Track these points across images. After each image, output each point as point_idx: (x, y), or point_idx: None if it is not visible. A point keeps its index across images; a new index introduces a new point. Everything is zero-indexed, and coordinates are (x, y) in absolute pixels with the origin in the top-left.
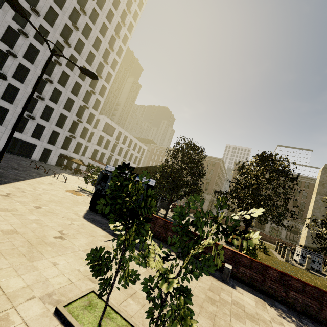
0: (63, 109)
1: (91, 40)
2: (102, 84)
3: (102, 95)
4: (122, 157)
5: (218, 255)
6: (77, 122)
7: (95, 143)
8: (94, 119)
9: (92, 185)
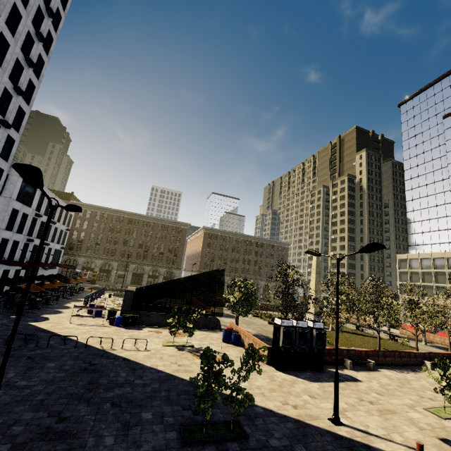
0: None
1: (3, 9)
2: (18, 104)
3: (15, 126)
4: None
5: (360, 356)
6: None
7: (3, 227)
8: (1, 179)
9: (188, 335)
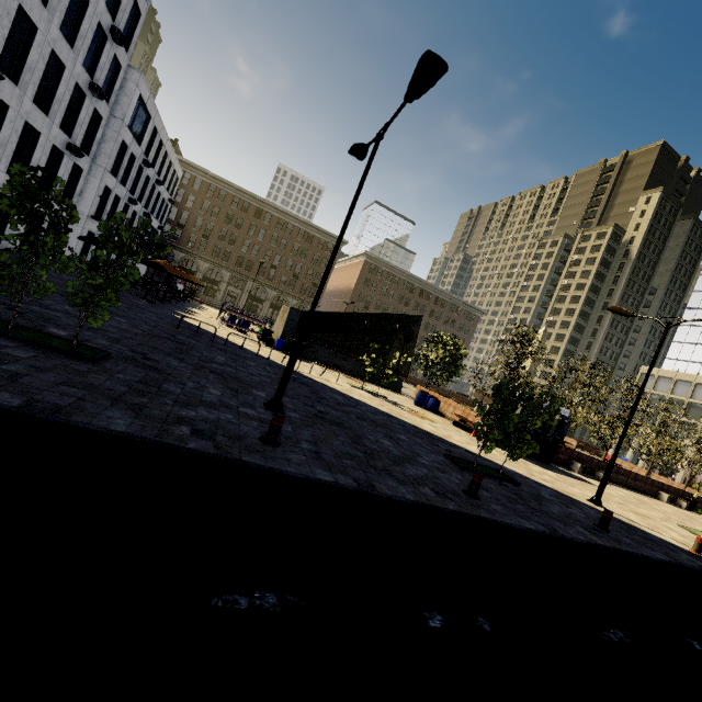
0: (58, 32)
1: None
2: None
3: None
4: (144, 204)
5: (590, 464)
6: (79, 89)
7: (109, 167)
8: (116, 82)
9: (384, 383)
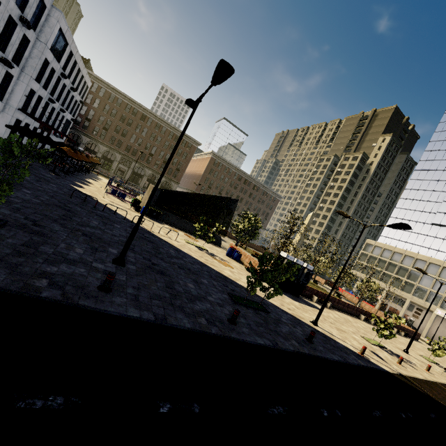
0: None
1: None
2: None
3: None
4: (61, 102)
5: (323, 298)
6: (12, 19)
7: (34, 76)
8: (42, 17)
9: (207, 242)
